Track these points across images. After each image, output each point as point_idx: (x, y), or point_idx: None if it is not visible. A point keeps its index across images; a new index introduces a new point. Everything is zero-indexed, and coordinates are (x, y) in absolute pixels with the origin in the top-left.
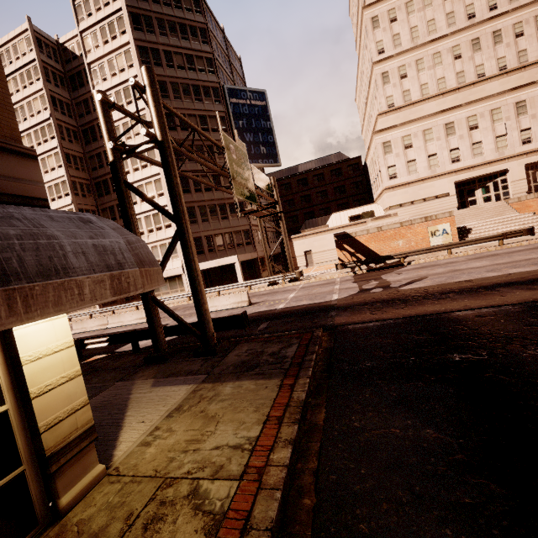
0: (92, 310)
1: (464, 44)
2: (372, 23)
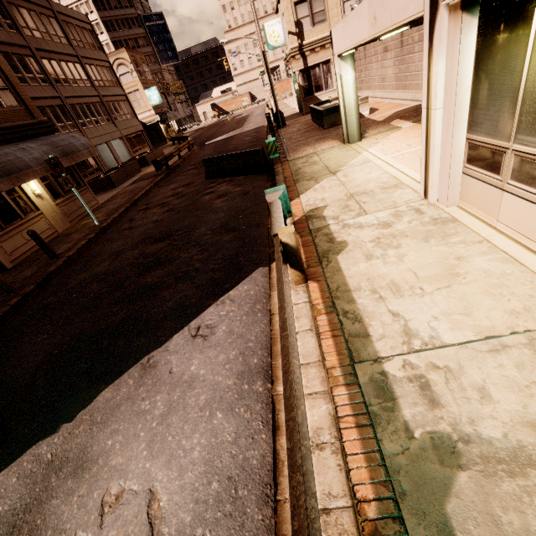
0: None
1: None
2: None
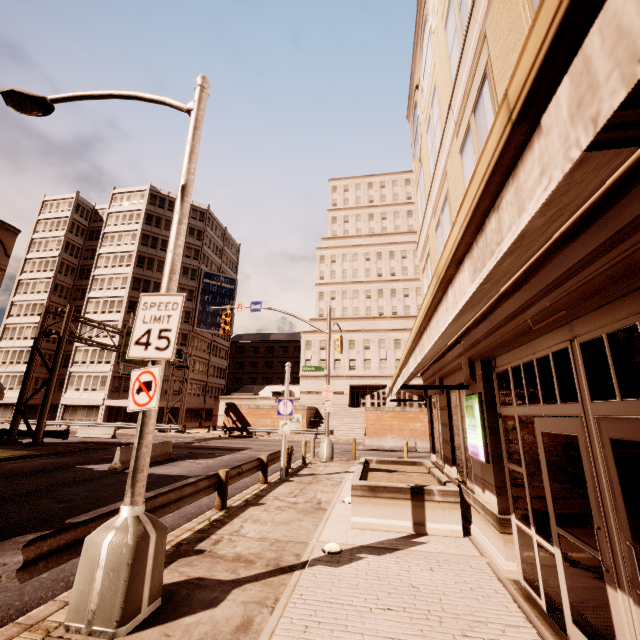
0: (4, 419)
1: (374, 290)
2: (320, 259)
